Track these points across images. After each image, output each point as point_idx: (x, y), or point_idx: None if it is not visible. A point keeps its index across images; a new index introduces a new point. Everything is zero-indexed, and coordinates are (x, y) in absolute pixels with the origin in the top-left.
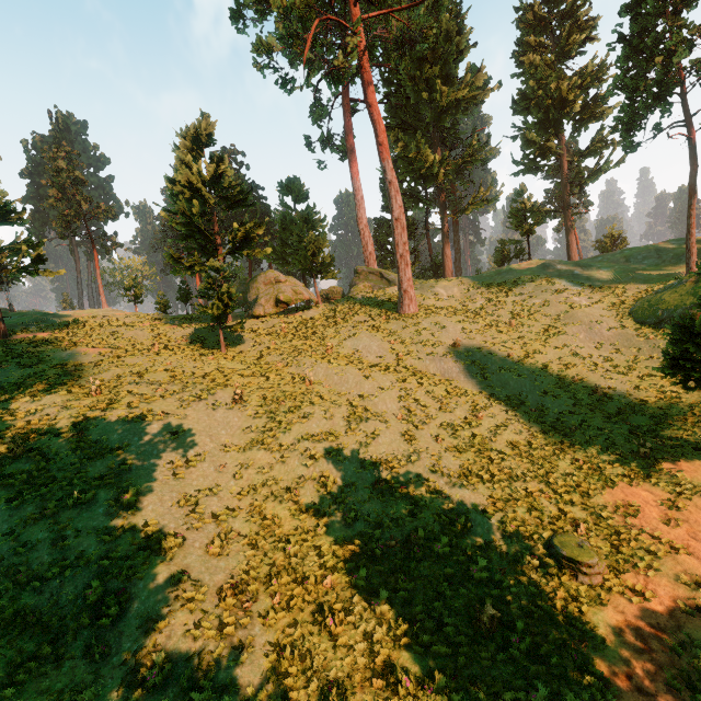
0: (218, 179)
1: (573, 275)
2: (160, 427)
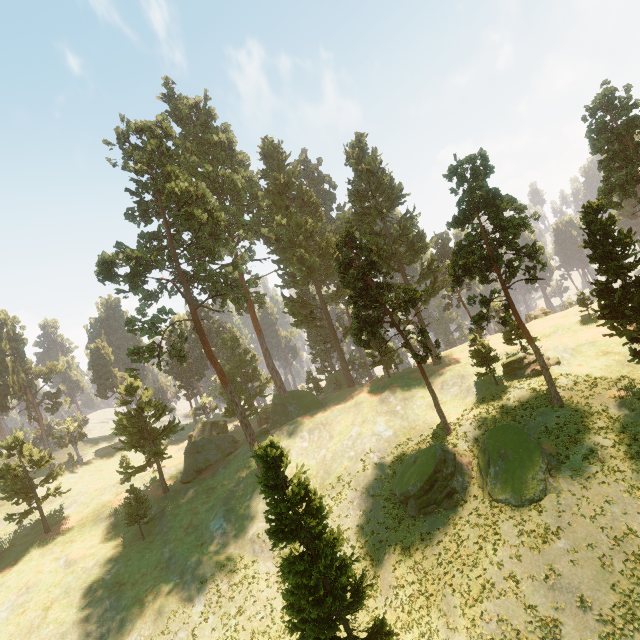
0: (143, 411)
1: (394, 412)
2: (74, 639)
